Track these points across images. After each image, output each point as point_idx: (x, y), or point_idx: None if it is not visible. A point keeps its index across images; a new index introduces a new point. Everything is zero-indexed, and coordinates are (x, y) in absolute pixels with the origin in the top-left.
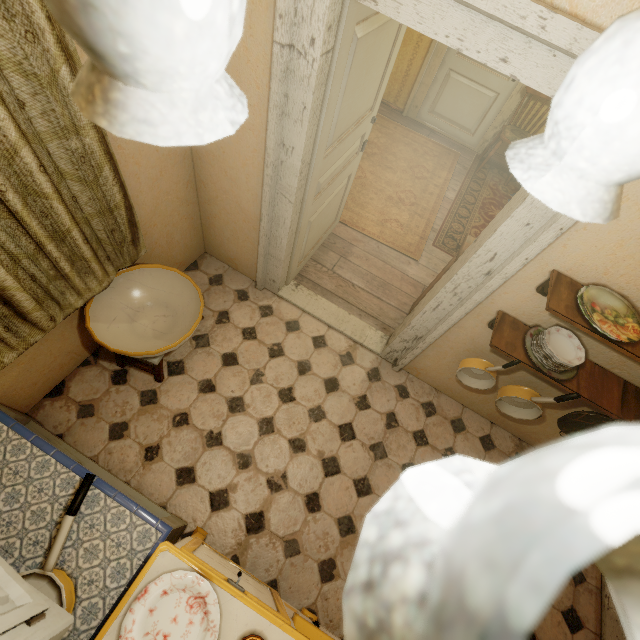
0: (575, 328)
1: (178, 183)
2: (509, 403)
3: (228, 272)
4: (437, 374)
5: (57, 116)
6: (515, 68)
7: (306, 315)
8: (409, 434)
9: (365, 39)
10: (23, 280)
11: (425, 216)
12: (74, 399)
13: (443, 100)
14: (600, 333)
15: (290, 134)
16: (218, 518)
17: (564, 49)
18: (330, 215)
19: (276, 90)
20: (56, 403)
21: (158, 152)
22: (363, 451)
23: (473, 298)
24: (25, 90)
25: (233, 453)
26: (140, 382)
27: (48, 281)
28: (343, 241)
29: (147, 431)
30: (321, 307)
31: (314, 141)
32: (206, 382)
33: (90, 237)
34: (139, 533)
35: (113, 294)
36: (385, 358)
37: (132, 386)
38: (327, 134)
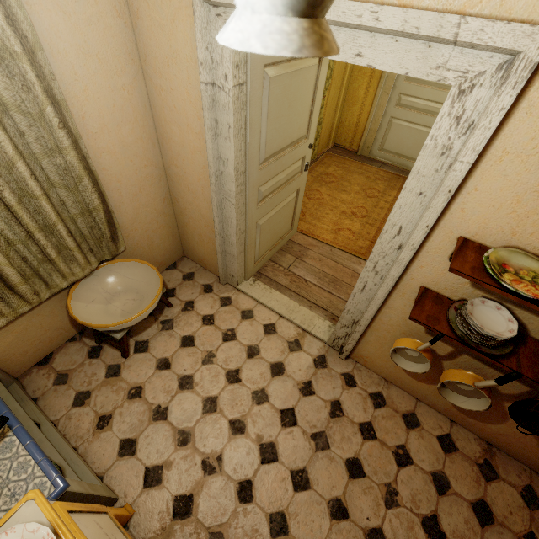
0: (503, 299)
1: (156, 199)
2: (456, 392)
3: (199, 270)
4: (382, 362)
5: (46, 141)
6: (369, 59)
7: (260, 305)
8: (355, 425)
9: (279, 79)
10: (13, 259)
11: (376, 225)
12: (55, 368)
13: (389, 140)
14: (515, 293)
15: (224, 149)
16: (148, 496)
17: (399, 31)
18: (283, 223)
19: (207, 117)
20: (41, 371)
21: (137, 174)
22: (304, 439)
23: (391, 274)
24: (24, 124)
25: (175, 429)
26: (110, 357)
27: (39, 264)
28: (300, 246)
29: (105, 401)
30: (274, 299)
31: (245, 154)
32: (164, 360)
33: (75, 232)
34: (35, 485)
35: (96, 281)
36: (332, 346)
37: (103, 360)
38: (257, 149)
